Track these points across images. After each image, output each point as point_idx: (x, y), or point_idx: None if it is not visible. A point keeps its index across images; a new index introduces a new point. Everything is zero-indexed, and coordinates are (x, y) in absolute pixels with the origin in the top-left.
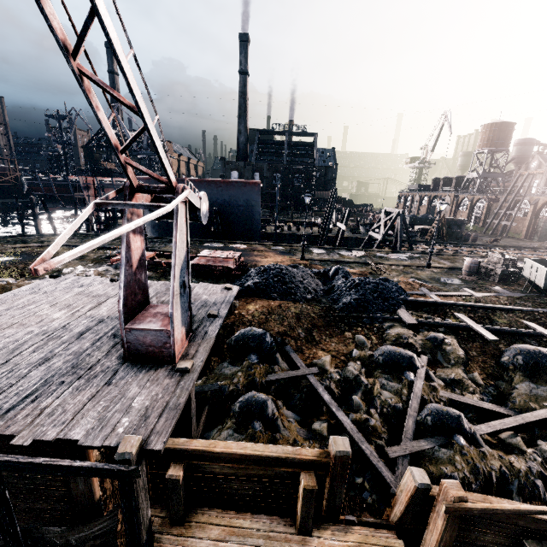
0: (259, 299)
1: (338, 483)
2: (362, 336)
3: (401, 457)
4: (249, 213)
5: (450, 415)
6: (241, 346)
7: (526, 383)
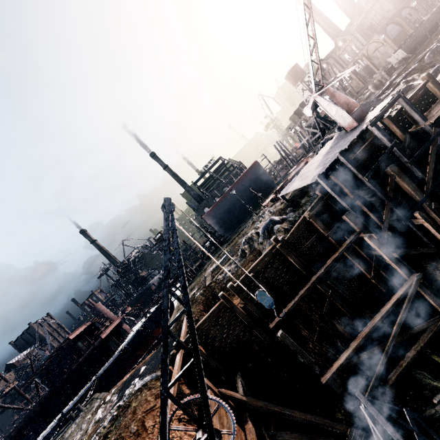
0: None
1: (435, 81)
2: None
3: (439, 79)
4: (263, 178)
5: (436, 68)
6: (363, 130)
7: None
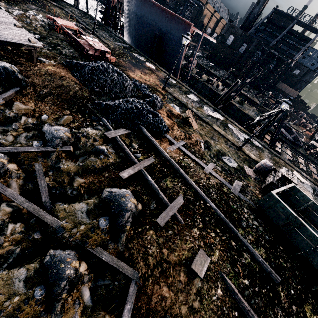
0: (67, 70)
1: None
2: (68, 117)
3: None
4: (177, 49)
5: None
6: None
7: (85, 205)
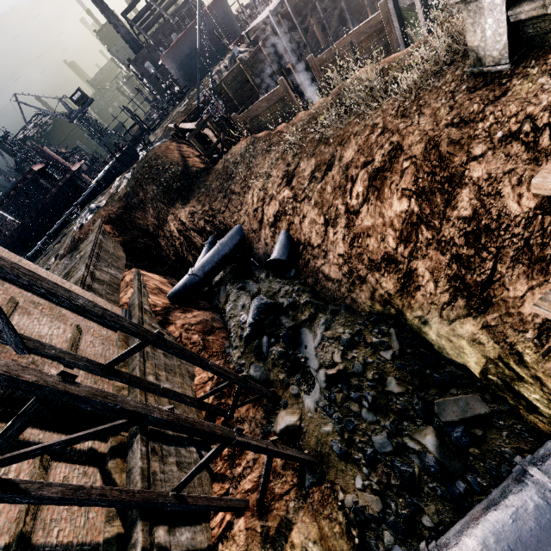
0: None
1: None
2: None
3: None
4: (229, 20)
5: None
6: None
7: None
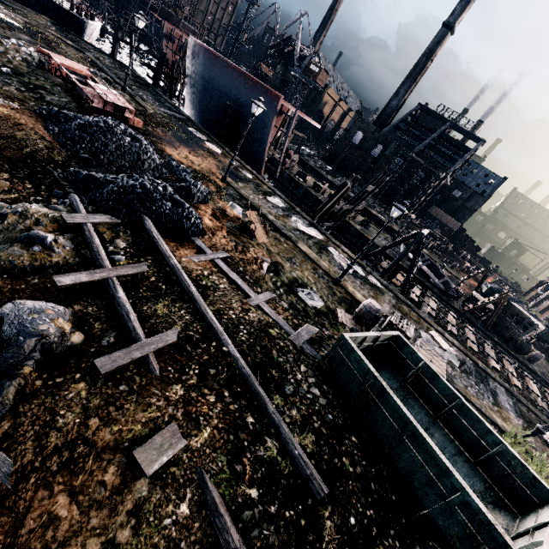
0: (37, 120)
1: None
2: None
3: None
4: (260, 130)
5: None
6: None
7: None
